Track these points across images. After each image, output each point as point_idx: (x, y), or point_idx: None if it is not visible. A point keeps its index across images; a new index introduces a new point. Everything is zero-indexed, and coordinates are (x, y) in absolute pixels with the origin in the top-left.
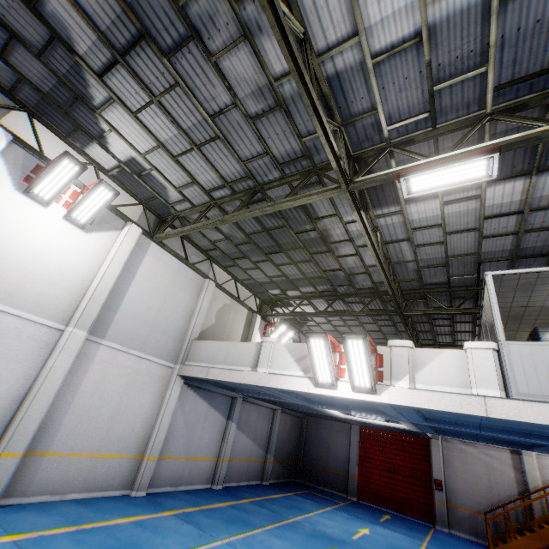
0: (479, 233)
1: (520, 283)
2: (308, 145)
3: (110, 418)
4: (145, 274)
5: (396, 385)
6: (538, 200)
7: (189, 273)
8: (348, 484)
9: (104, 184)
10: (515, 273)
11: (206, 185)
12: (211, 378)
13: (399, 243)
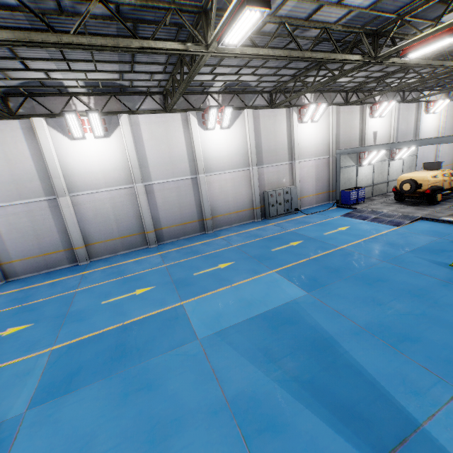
0: None
1: None
2: None
3: (446, 157)
4: (446, 114)
5: None
6: None
7: None
8: None
9: (447, 99)
10: None
11: None
12: None
13: None
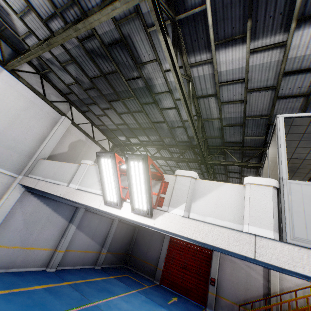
0: (275, 92)
1: (308, 130)
2: None
3: None
4: None
5: (172, 212)
6: None
7: (45, 107)
8: (156, 273)
9: None
10: (308, 116)
11: (41, 12)
12: (37, 188)
13: (208, 98)
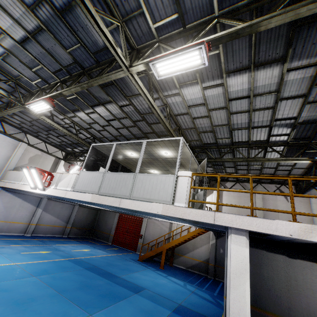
0: (112, 127)
1: (106, 149)
2: (13, 86)
3: None
4: None
5: (51, 187)
6: (116, 115)
7: (7, 139)
8: (109, 238)
9: None
10: (97, 145)
11: None
12: (6, 186)
13: (91, 129)
